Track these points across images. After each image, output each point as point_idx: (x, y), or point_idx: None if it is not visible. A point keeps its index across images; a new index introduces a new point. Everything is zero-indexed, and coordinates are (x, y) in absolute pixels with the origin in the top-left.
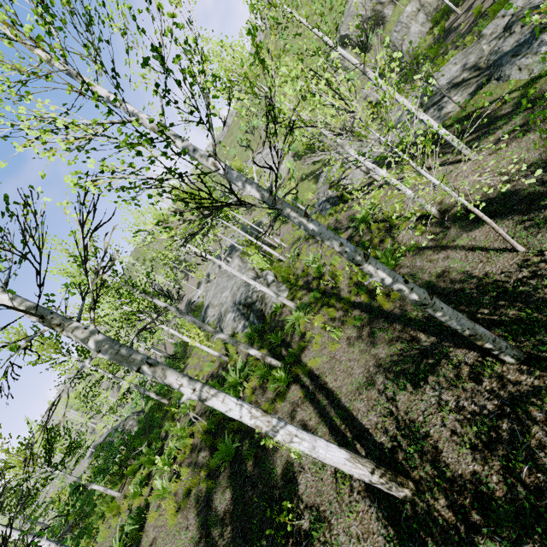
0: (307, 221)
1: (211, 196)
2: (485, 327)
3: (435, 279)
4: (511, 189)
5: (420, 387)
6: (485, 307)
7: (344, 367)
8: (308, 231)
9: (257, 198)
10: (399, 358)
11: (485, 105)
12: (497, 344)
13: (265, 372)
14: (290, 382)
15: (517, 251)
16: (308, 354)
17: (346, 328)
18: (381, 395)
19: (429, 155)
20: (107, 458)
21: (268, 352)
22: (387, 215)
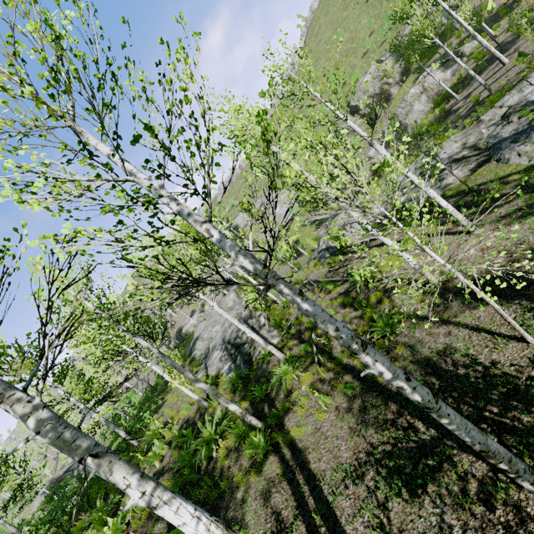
0: (301, 300)
1: (192, 277)
2: (495, 431)
3: (435, 357)
4: (516, 270)
5: (417, 497)
6: (494, 404)
7: (330, 446)
8: (302, 310)
9: (249, 270)
10: (393, 449)
11: (495, 196)
12: (513, 466)
13: (243, 431)
14: (268, 450)
15: (527, 342)
16: (292, 418)
17: (336, 395)
18: (371, 495)
19: (435, 235)
20: (55, 509)
21: (250, 406)
22: (388, 292)
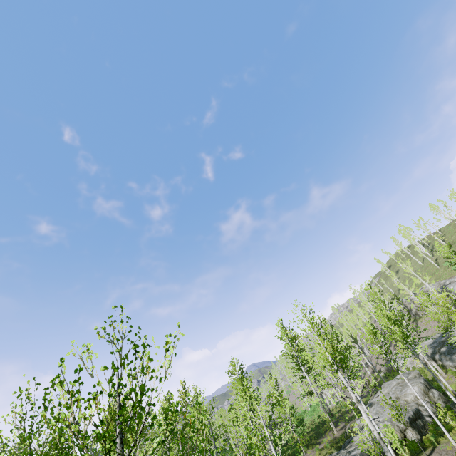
0: None
1: None
2: None
3: None
4: None
5: None
6: None
7: None
8: None
9: None
10: None
11: None
12: None
13: None
14: None
15: None
16: None
17: None
18: None
19: None
20: None
21: None
22: None
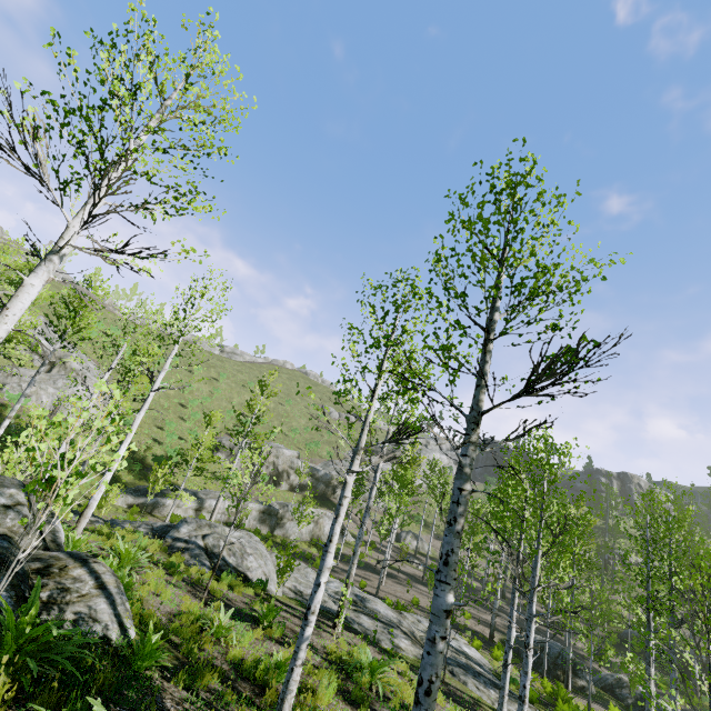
0: None
1: None
2: None
3: None
4: None
5: None
6: None
7: None
8: None
9: None
10: None
11: None
12: None
13: None
14: None
15: None
16: None
17: None
18: None
19: None
20: None
21: None
22: None
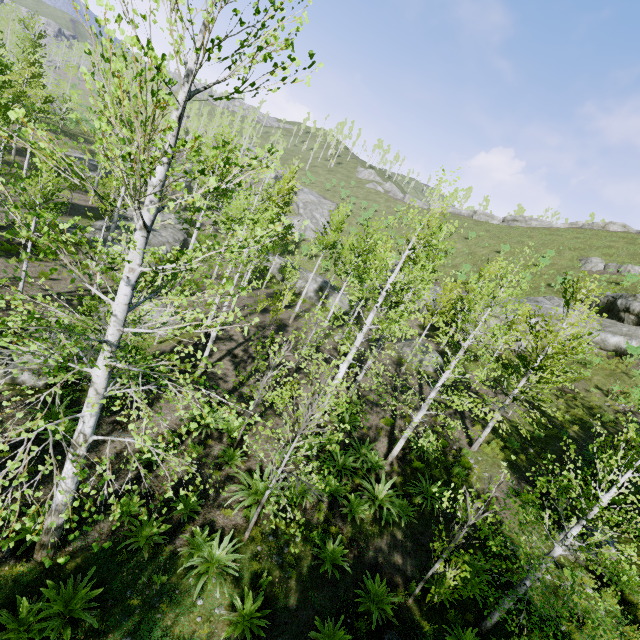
0: None
1: None
2: None
3: None
4: None
5: None
6: None
7: None
8: None
9: None
10: None
11: None
12: None
13: None
14: None
15: None
16: None
17: None
18: None
19: None
20: None
21: None
22: None
